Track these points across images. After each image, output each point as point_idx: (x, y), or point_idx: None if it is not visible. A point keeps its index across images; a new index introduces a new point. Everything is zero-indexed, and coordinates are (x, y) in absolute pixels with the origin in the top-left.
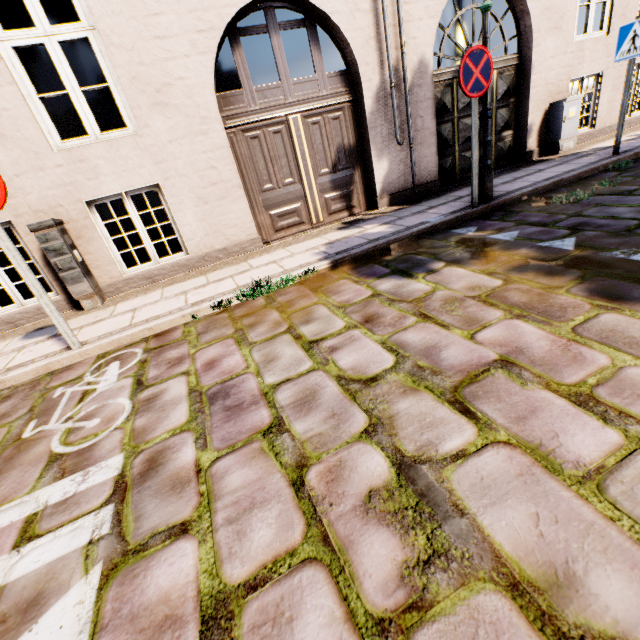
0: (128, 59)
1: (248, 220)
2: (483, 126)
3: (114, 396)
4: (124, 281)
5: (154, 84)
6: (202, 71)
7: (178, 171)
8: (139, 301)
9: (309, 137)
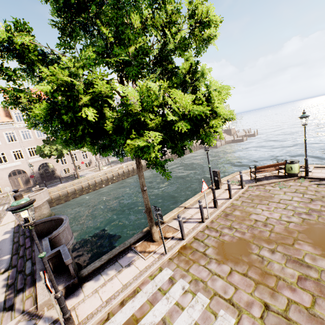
0: None
1: (12, 188)
2: (35, 179)
3: None
4: None
5: (1, 178)
6: (7, 176)
7: (3, 185)
8: None
9: (21, 179)
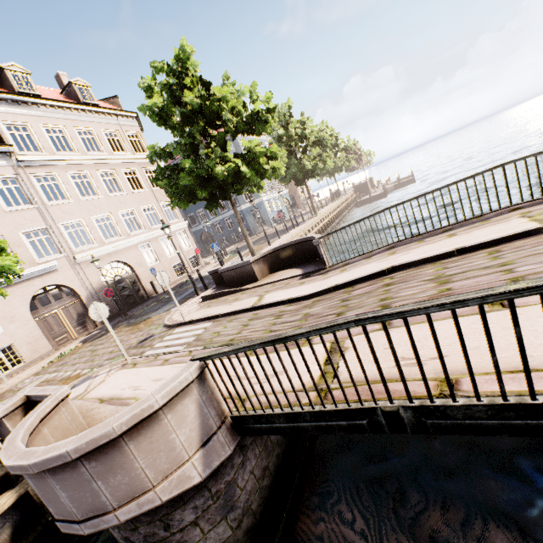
0: (1, 313)
1: (48, 344)
2: (117, 301)
3: (35, 378)
4: (0, 379)
5: (10, 317)
6: (26, 309)
7: (20, 337)
8: (14, 378)
9: (66, 314)
